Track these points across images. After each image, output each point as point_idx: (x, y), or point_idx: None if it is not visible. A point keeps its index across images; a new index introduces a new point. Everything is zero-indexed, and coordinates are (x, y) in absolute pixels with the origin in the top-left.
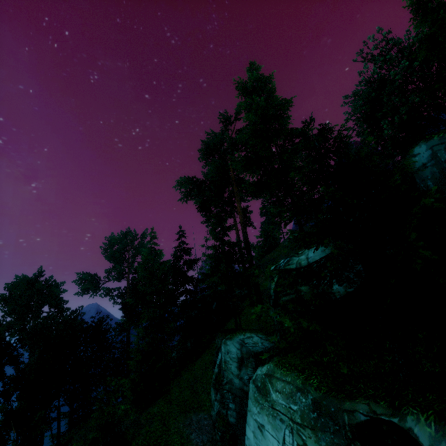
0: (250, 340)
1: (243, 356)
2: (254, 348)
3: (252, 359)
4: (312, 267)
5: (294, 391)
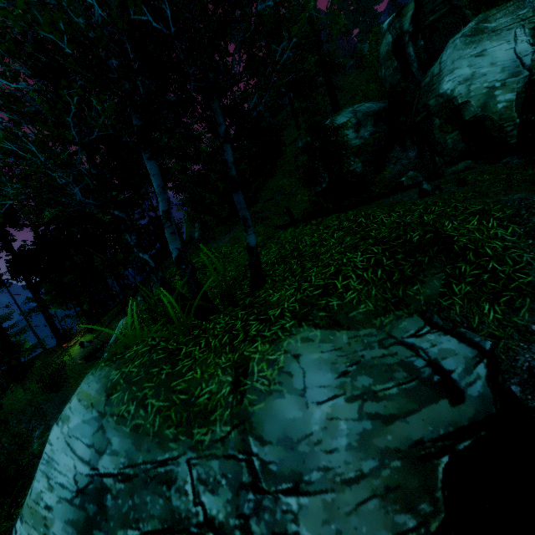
0: (362, 107)
1: (359, 120)
2: (371, 109)
3: (371, 117)
4: None
5: (521, 3)
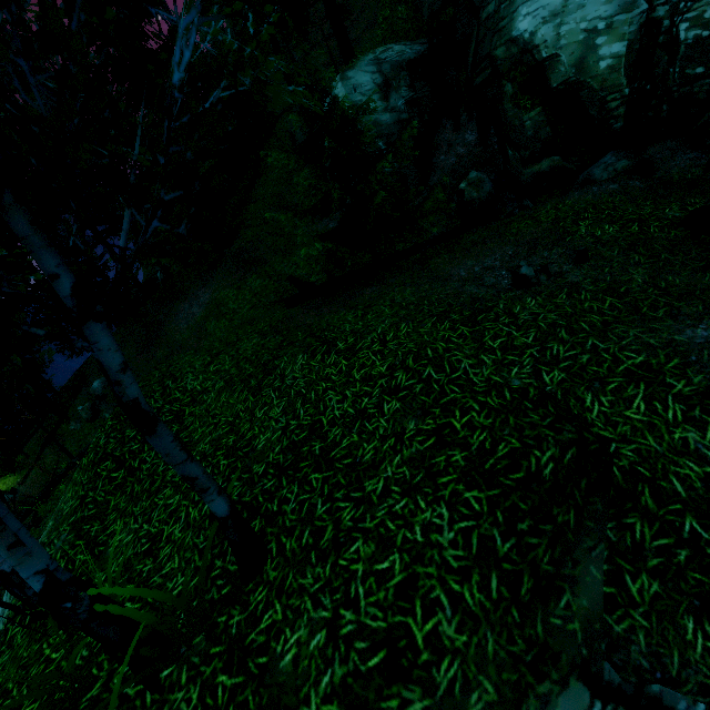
0: (390, 52)
1: (387, 77)
2: (404, 57)
3: (405, 73)
4: None
5: None
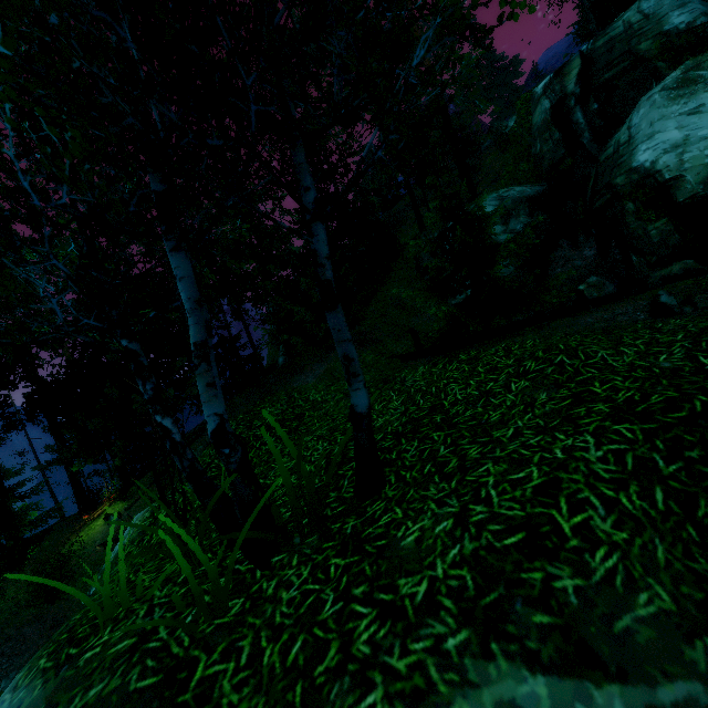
0: (511, 192)
1: (508, 209)
2: (524, 194)
3: (525, 205)
4: (658, 14)
5: None
